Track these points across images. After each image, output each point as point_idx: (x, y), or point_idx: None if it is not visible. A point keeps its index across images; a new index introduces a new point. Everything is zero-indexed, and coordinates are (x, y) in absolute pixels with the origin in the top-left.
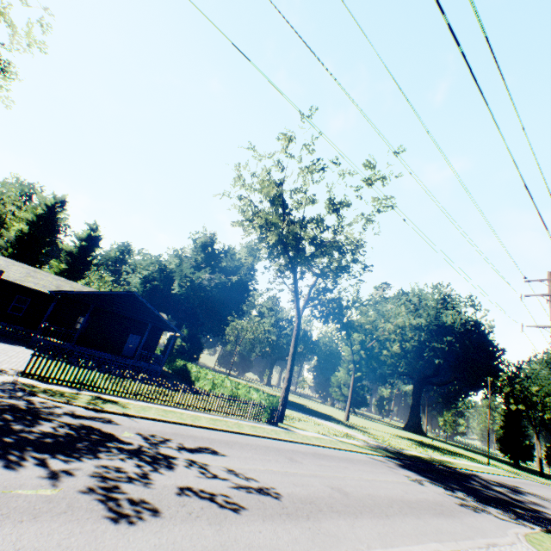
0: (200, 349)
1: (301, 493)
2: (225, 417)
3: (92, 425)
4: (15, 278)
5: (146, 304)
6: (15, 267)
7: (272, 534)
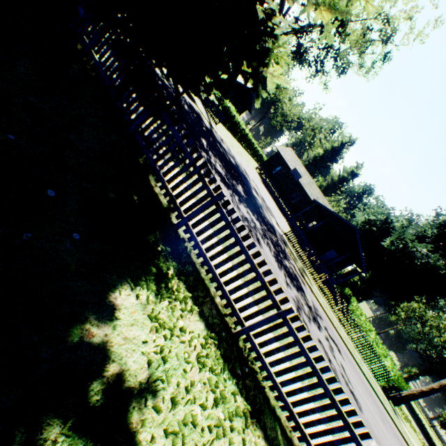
0: (366, 296)
1: (375, 431)
2: (355, 348)
3: (298, 278)
4: (303, 183)
5: (357, 239)
6: (305, 176)
7: (347, 407)
